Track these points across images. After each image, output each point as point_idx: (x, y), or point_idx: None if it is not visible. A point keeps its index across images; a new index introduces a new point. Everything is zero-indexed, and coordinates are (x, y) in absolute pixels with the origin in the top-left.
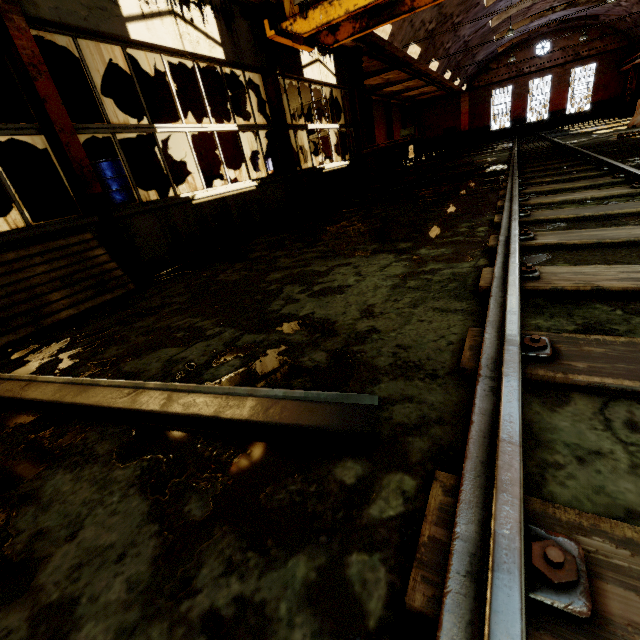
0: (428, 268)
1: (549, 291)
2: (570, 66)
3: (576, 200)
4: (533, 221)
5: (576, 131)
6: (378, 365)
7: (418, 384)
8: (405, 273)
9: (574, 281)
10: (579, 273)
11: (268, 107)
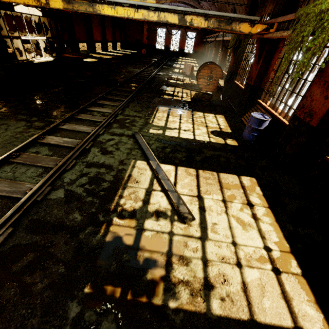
0: (28, 131)
1: (42, 142)
2: (187, 30)
3: (99, 111)
4: (76, 118)
5: (176, 65)
6: None
7: None
8: (20, 131)
9: (48, 141)
10: (52, 139)
11: None
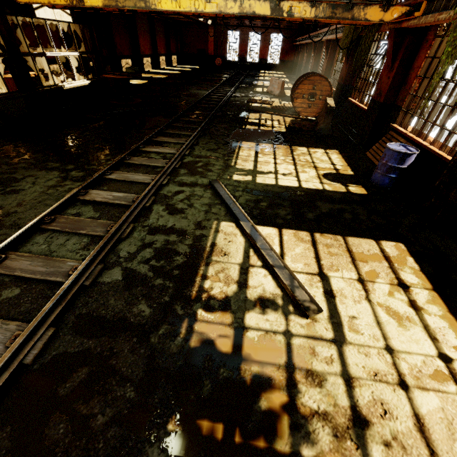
0: (64, 184)
1: (84, 200)
2: (270, 31)
3: (158, 152)
4: (128, 163)
5: (257, 82)
6: (6, 225)
7: (13, 230)
8: (53, 185)
9: (91, 197)
10: (97, 194)
11: (2, 39)
